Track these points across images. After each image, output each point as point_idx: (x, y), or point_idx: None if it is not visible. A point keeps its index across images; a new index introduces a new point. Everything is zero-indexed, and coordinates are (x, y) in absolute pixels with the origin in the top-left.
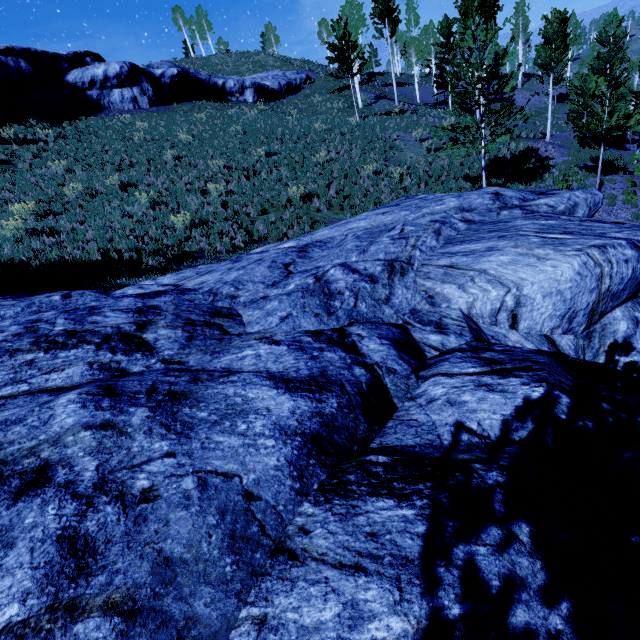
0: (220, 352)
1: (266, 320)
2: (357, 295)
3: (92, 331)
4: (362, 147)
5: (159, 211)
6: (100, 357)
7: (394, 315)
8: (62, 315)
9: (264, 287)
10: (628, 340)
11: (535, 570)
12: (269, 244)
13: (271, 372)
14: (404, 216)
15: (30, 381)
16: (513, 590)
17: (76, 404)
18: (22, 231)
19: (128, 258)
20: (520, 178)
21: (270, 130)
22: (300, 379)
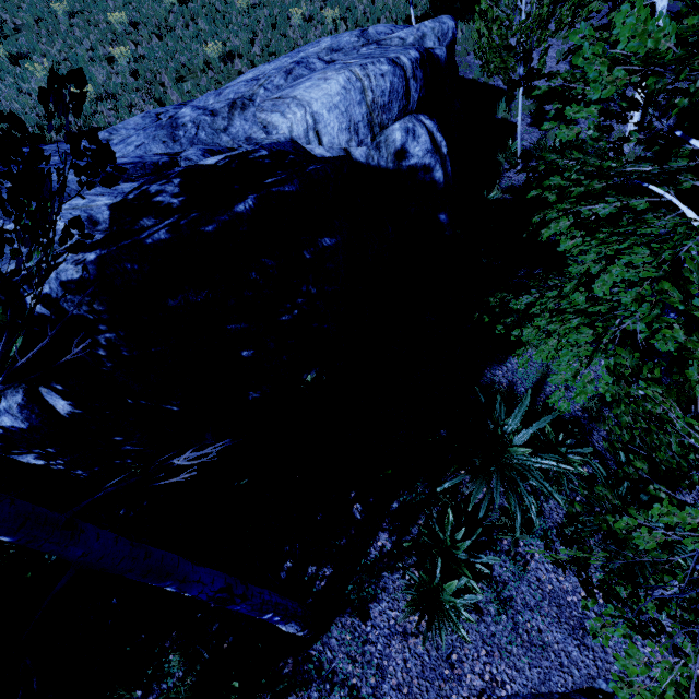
0: None
1: (126, 149)
2: (198, 126)
3: None
4: None
5: None
6: None
7: (230, 141)
8: None
9: (135, 132)
10: (404, 147)
11: (175, 190)
12: None
13: None
14: (283, 63)
15: None
16: (160, 194)
17: None
18: None
19: None
20: (467, 15)
21: None
22: (122, 163)
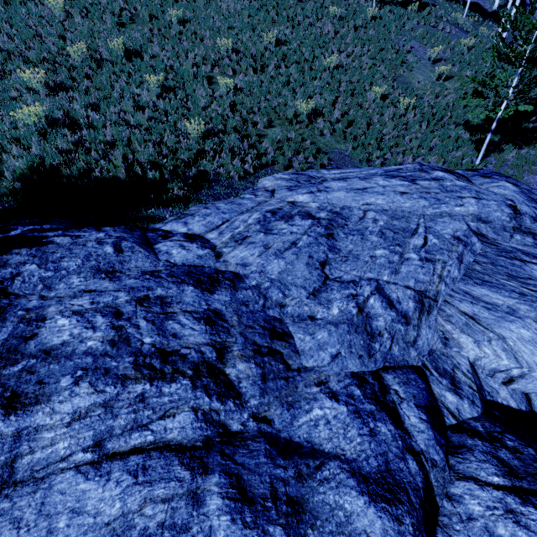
0: (294, 406)
1: (319, 355)
2: (393, 338)
3: (180, 355)
4: (374, 54)
5: (169, 104)
6: (200, 401)
7: (417, 357)
8: (139, 310)
9: (306, 295)
10: None
11: None
12: (275, 172)
13: (348, 459)
14: (423, 208)
15: (151, 428)
16: None
17: (226, 515)
18: (43, 120)
19: (151, 177)
20: (515, 137)
21: (281, 2)
22: (374, 477)
